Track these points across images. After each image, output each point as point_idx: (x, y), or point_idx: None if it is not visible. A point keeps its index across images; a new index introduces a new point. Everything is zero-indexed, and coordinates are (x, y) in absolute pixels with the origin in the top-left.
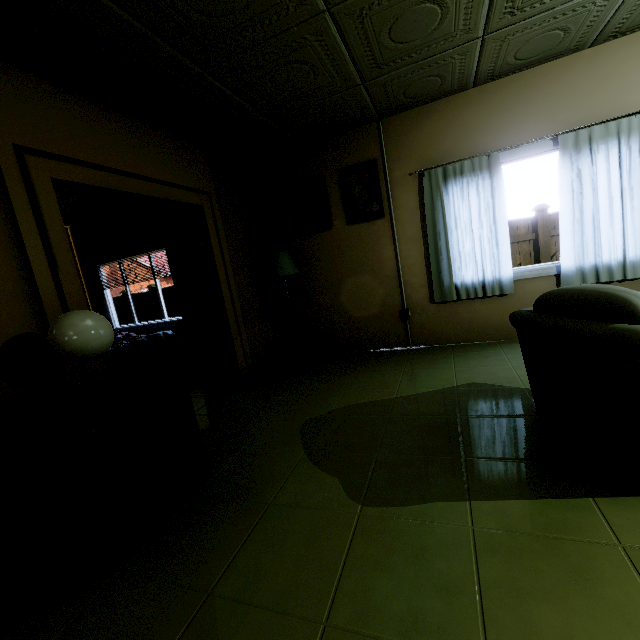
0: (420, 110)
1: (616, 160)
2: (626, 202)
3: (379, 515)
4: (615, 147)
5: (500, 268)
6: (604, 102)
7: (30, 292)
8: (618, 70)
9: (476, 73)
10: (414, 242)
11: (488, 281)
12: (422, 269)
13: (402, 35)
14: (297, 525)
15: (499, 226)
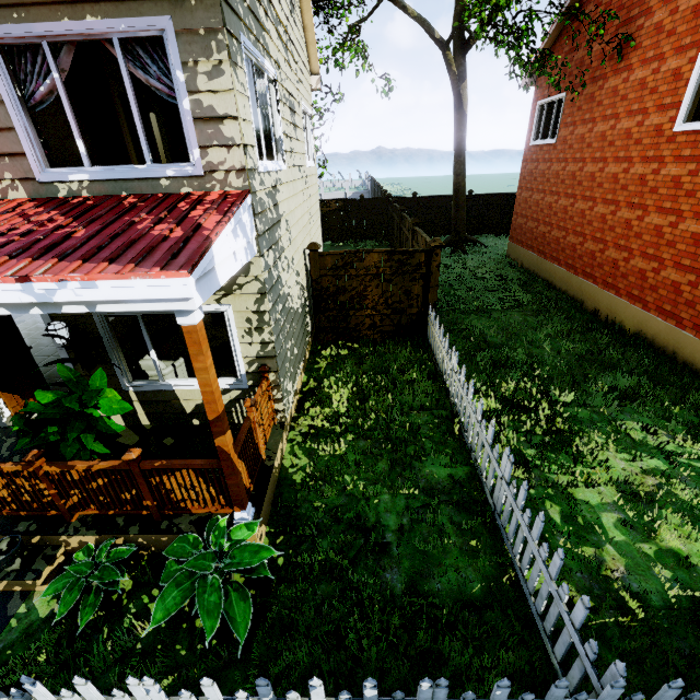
0: None
1: None
2: None
3: None
4: None
5: None
6: None
7: None
8: None
9: None
10: None
11: None
12: None
13: None
14: None
15: None
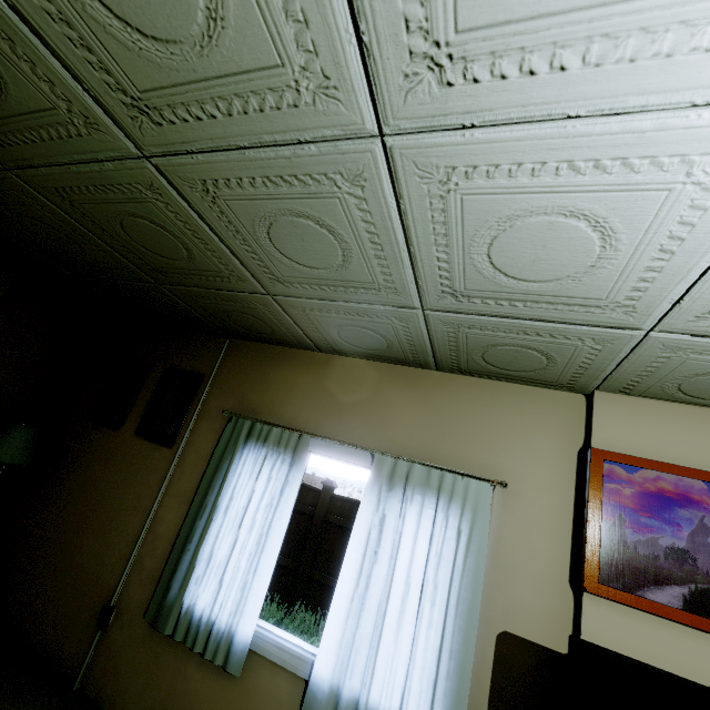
0: (268, 348)
1: (430, 527)
2: (425, 605)
3: None
4: (432, 507)
5: (242, 614)
6: (438, 439)
7: None
8: (461, 410)
9: (308, 336)
10: (181, 502)
11: (219, 628)
12: (166, 549)
13: (152, 246)
14: None
15: (270, 541)
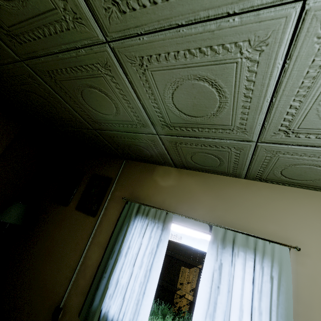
0: (146, 165)
1: (251, 273)
2: None
3: None
4: (251, 260)
5: None
6: (249, 218)
7: None
8: (261, 201)
9: (171, 158)
10: (99, 248)
11: None
12: (91, 275)
13: (96, 106)
14: None
15: (152, 275)
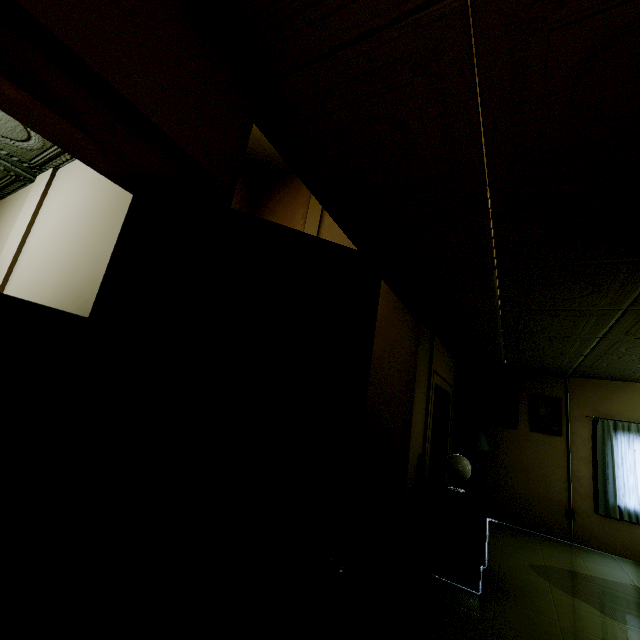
0: (598, 381)
1: None
2: None
3: (632, 629)
4: None
5: None
6: None
7: (423, 434)
8: None
9: None
10: (584, 462)
11: None
12: (589, 484)
13: (613, 365)
14: (582, 615)
15: None
